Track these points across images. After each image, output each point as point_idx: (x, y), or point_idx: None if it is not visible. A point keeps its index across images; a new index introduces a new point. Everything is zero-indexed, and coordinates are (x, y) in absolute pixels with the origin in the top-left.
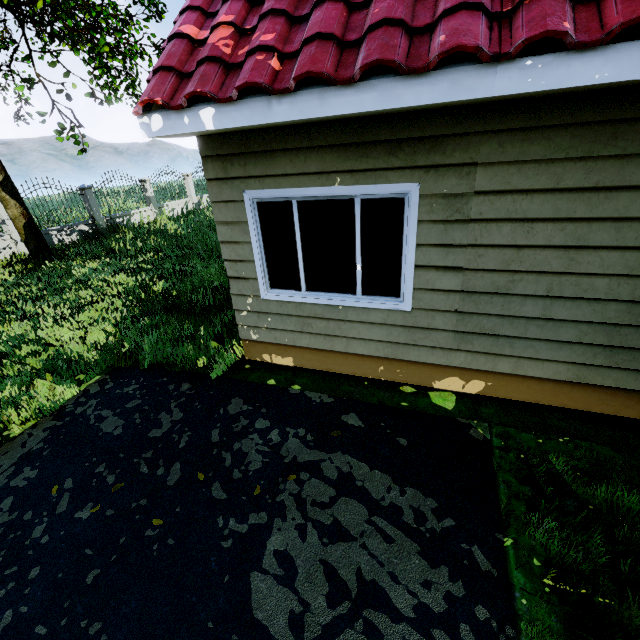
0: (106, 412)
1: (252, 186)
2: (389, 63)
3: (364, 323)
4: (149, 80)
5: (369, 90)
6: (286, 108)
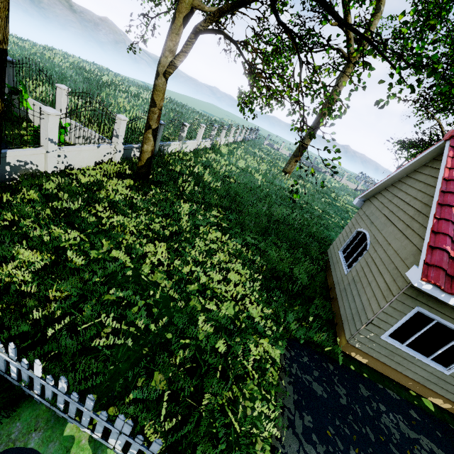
0: (308, 377)
1: (423, 307)
2: None
3: (421, 368)
4: (428, 263)
5: None
6: None
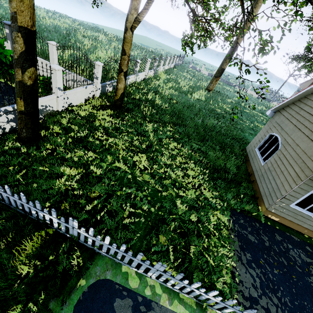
0: (245, 232)
1: None
2: None
3: None
4: None
5: None
6: None
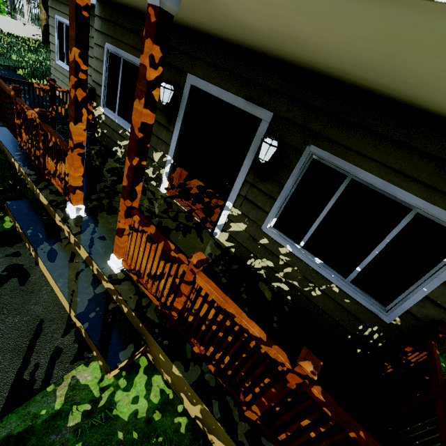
0: None
1: (57, 14)
2: None
3: None
4: None
5: None
6: None
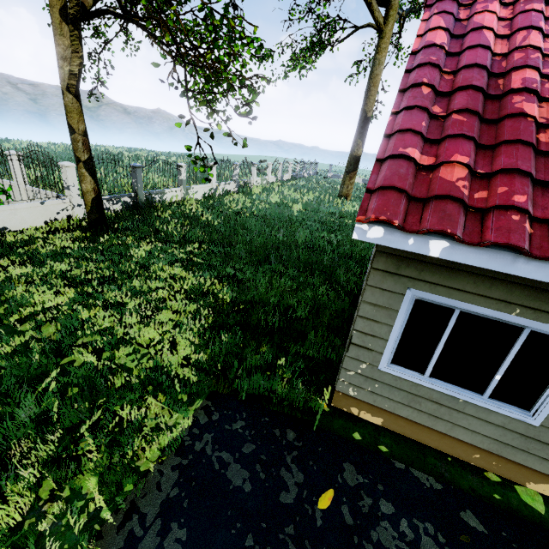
0: (226, 455)
1: (419, 287)
2: None
3: (479, 419)
4: (369, 189)
5: None
6: (532, 268)
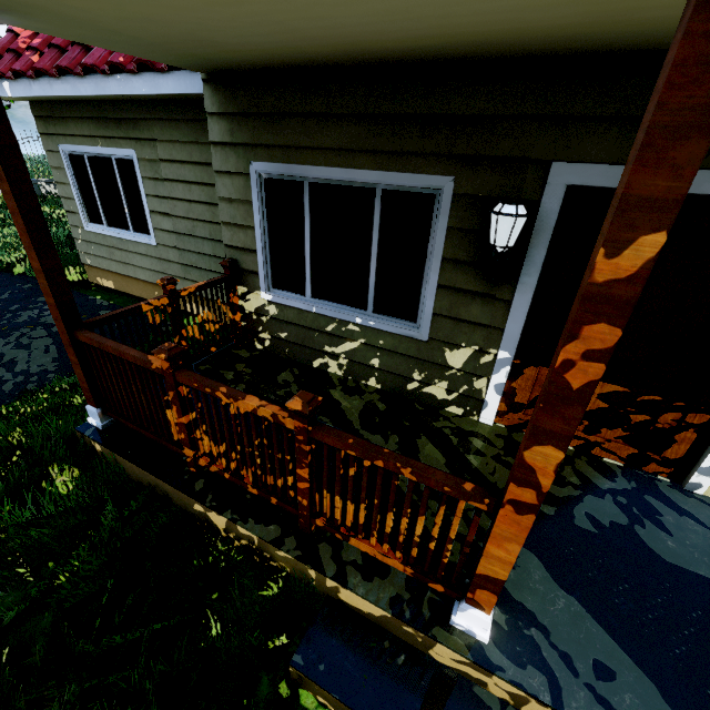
0: None
1: (62, 142)
2: (64, 68)
3: (139, 254)
4: None
5: (67, 83)
6: (38, 88)
